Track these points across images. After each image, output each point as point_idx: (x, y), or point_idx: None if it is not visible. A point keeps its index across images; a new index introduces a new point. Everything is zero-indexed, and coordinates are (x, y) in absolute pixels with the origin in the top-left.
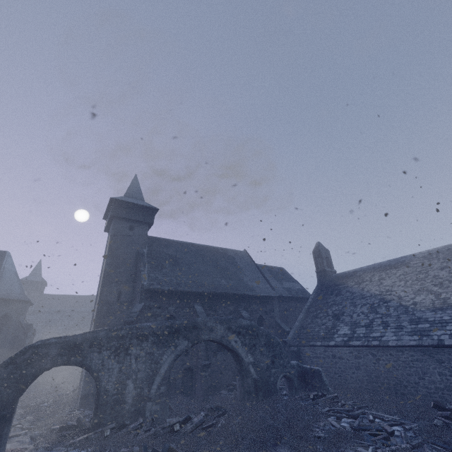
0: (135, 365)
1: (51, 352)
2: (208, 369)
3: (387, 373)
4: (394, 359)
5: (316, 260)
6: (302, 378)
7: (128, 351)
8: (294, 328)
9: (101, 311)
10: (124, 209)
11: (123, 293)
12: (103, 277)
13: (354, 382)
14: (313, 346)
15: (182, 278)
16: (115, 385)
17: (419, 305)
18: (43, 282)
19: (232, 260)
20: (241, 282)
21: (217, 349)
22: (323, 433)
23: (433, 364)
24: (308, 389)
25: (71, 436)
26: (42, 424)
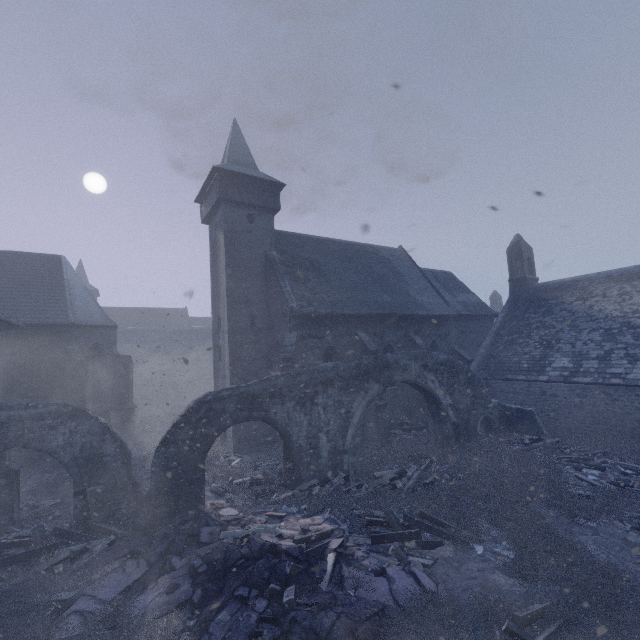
0: (323, 416)
1: (228, 408)
2: (385, 410)
3: (624, 415)
4: None
5: (512, 262)
6: (504, 418)
7: (314, 400)
8: (479, 356)
9: (234, 342)
10: (236, 186)
11: (256, 317)
12: (227, 296)
13: (569, 423)
14: (513, 380)
15: (335, 295)
16: (307, 439)
17: None
18: (94, 292)
19: (389, 265)
20: (408, 296)
21: None
22: (579, 490)
23: None
24: (510, 430)
25: (269, 492)
26: (211, 475)
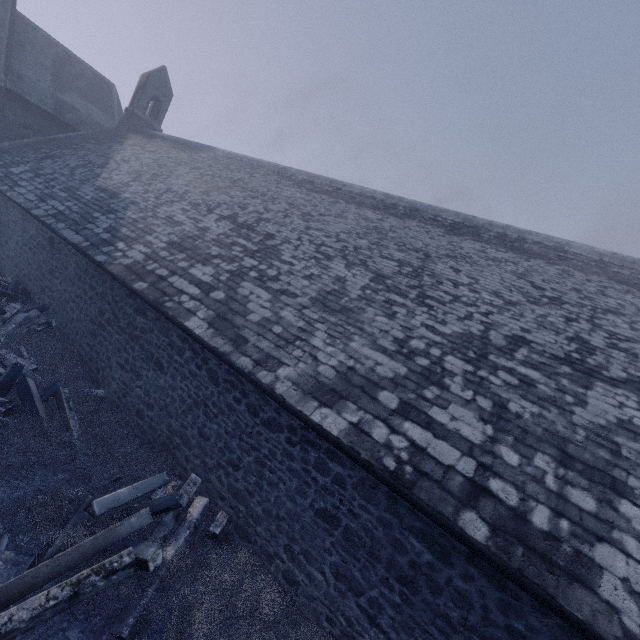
0: None
1: None
2: None
3: None
4: (6, 215)
5: (137, 91)
6: None
7: None
8: None
9: None
10: None
11: None
12: None
13: None
14: None
15: None
16: None
17: (105, 181)
18: None
19: None
20: None
21: None
22: None
23: (20, 231)
24: None
25: None
26: None
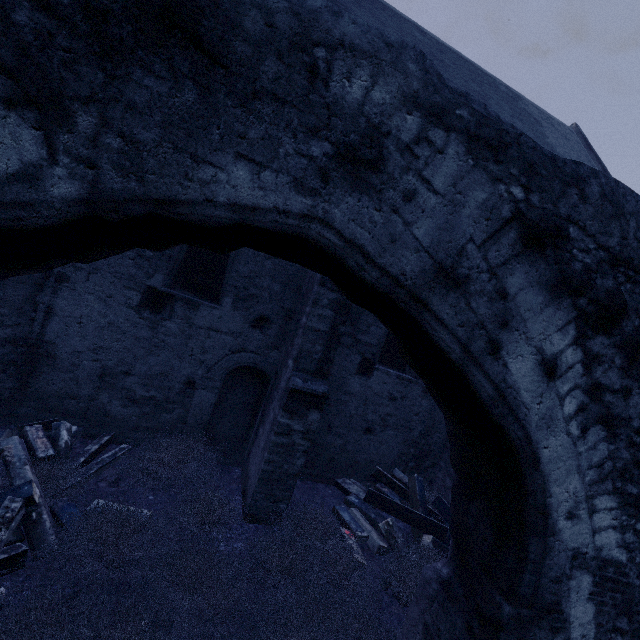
0: None
1: None
2: (310, 413)
3: None
4: None
5: None
6: None
7: None
8: None
9: None
10: None
11: None
12: None
13: None
14: None
15: None
16: None
17: None
18: None
19: (533, 124)
20: None
21: (381, 356)
22: None
23: None
24: None
25: None
26: None
